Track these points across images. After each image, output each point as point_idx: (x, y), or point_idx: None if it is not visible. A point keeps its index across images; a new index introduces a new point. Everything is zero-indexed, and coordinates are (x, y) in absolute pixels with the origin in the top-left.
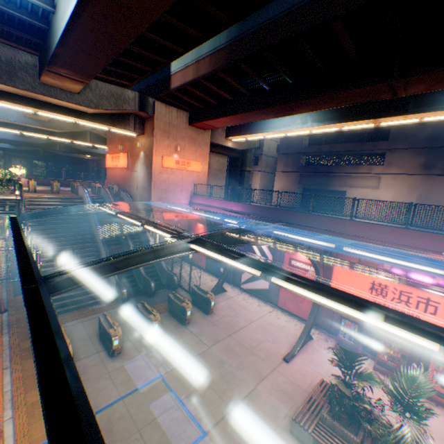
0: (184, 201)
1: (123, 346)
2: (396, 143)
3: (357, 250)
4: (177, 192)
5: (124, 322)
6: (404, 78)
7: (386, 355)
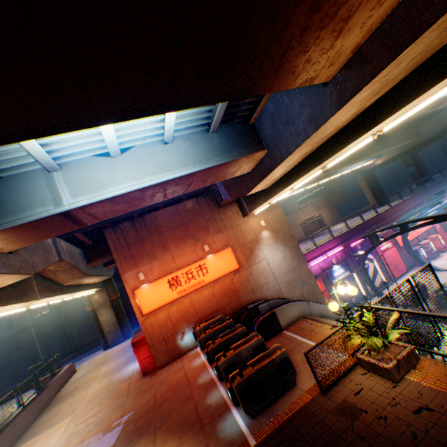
0: None
1: None
2: None
3: None
4: None
5: None
6: (367, 156)
7: (430, 250)
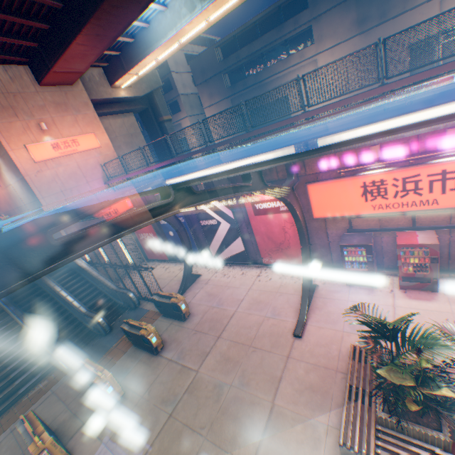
0: None
1: (76, 442)
2: (318, 6)
3: (358, 128)
4: (82, 187)
5: (75, 397)
6: None
7: (410, 267)
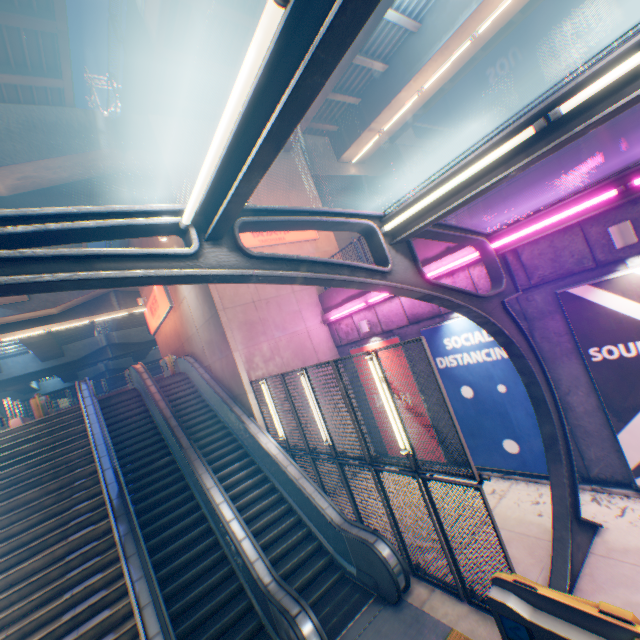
0: (310, 313)
1: None
2: None
3: None
4: (283, 298)
5: None
6: None
7: None
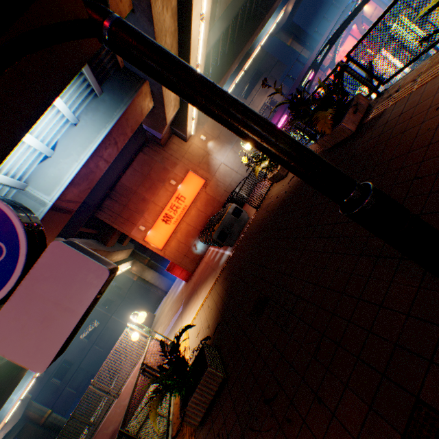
0: None
1: None
2: None
3: None
4: None
5: None
6: (268, 13)
7: None
